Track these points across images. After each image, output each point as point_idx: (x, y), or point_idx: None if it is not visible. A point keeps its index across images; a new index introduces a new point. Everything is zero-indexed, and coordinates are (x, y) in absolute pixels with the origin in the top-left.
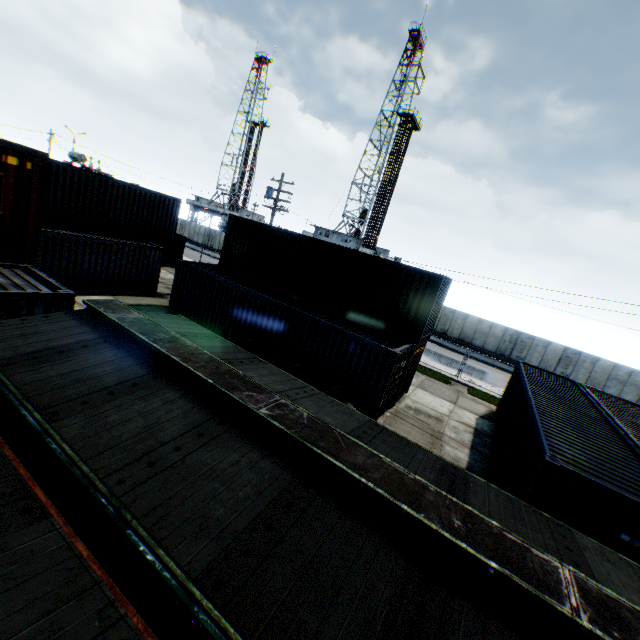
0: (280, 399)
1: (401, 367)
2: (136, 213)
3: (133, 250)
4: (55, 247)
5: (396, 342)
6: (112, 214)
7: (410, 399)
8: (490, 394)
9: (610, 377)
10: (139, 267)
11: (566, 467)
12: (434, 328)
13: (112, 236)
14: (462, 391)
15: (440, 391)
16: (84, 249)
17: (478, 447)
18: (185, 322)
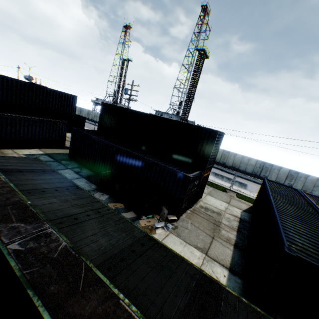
0: (48, 228)
1: (195, 184)
2: (51, 103)
3: (49, 123)
4: (2, 122)
5: (192, 170)
6: (37, 104)
7: (202, 202)
8: (249, 197)
9: (315, 185)
10: (54, 133)
11: (300, 256)
12: (218, 161)
13: (39, 116)
14: (233, 196)
15: (220, 196)
16: (20, 123)
17: (242, 230)
18: (35, 162)
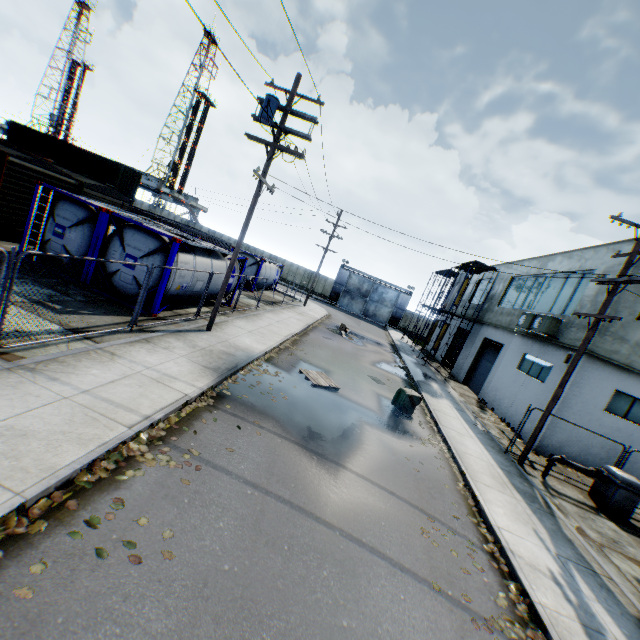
0: None
1: None
2: None
3: None
4: None
5: None
6: None
7: None
8: None
9: (290, 271)
10: None
11: None
12: None
13: None
14: None
15: None
16: None
17: None
18: None
